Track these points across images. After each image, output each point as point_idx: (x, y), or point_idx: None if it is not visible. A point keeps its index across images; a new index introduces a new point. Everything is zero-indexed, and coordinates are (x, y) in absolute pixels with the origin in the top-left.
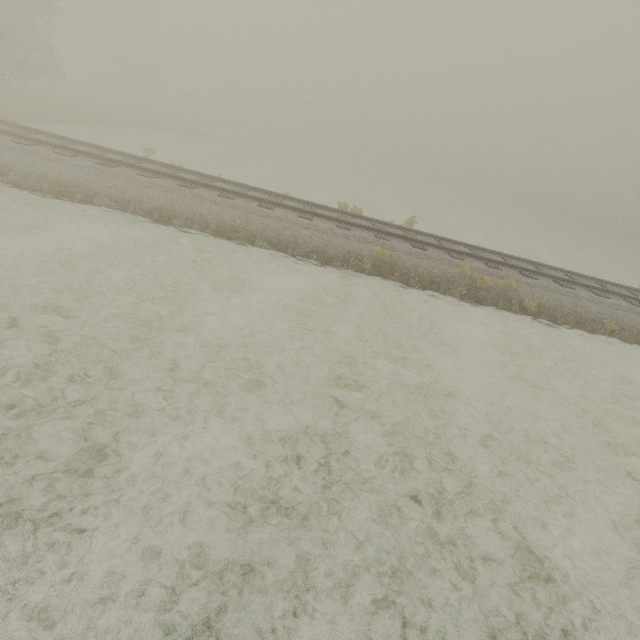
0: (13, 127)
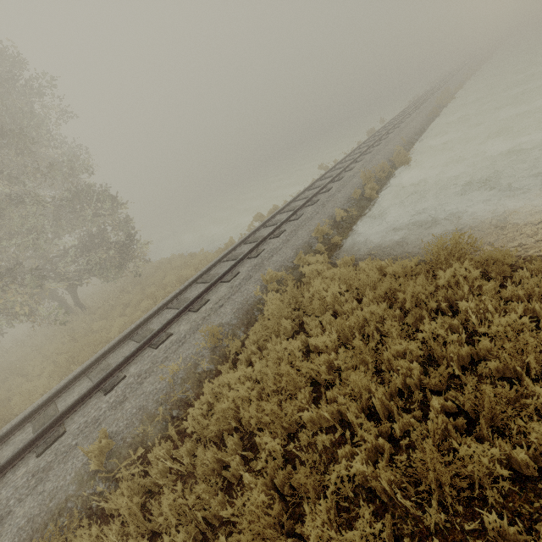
0: (319, 181)
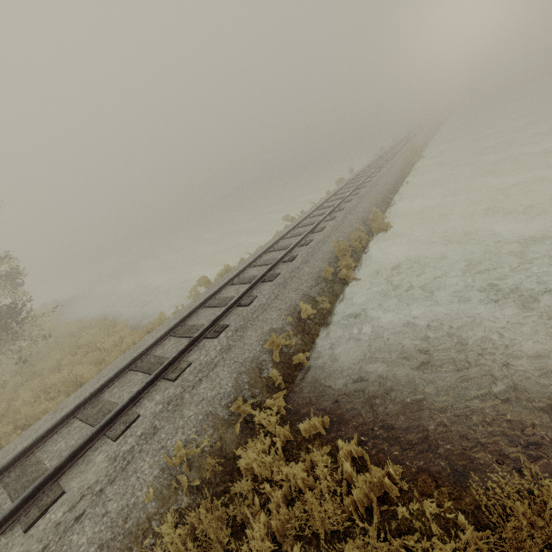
0: (282, 240)
